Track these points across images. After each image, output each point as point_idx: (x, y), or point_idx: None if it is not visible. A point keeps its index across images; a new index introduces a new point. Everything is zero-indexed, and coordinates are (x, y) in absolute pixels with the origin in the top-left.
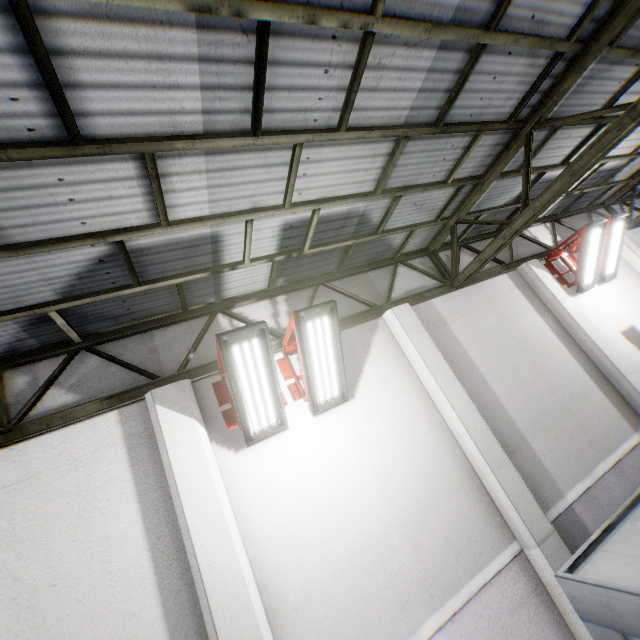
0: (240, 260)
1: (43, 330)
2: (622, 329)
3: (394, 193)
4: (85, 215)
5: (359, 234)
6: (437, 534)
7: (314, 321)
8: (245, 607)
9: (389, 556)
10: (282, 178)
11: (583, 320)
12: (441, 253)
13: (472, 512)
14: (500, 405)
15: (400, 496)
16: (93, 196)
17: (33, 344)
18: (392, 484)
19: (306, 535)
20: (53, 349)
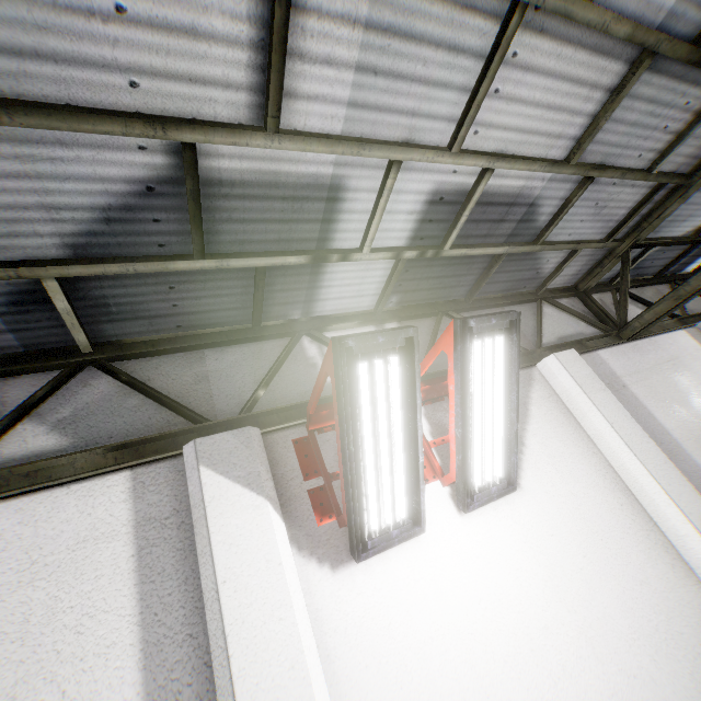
0: (355, 247)
1: (31, 319)
2: None
3: (588, 170)
4: (139, 64)
5: (514, 240)
6: None
7: (482, 341)
8: None
9: None
10: (465, 88)
11: None
12: (592, 296)
13: None
14: None
15: (635, 690)
16: (162, 16)
17: (11, 345)
18: (615, 662)
19: None
20: (43, 358)
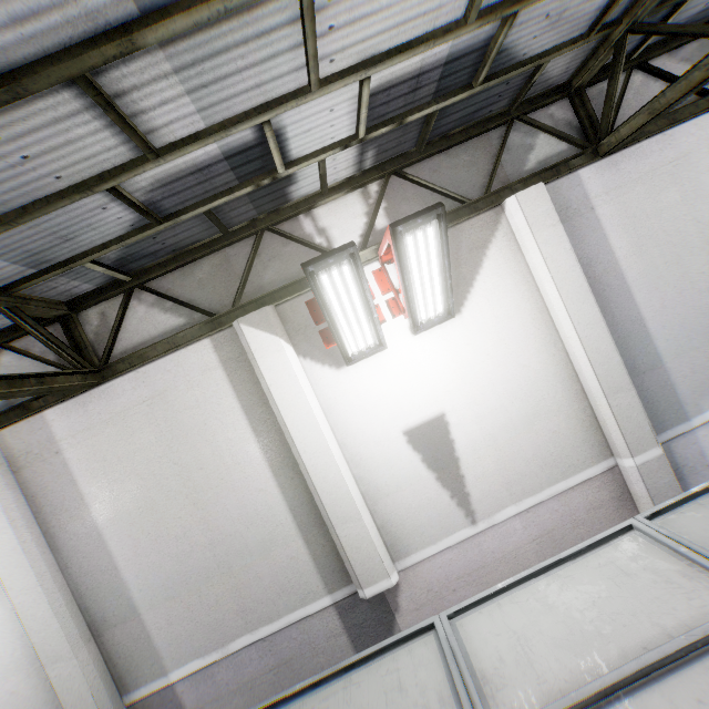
0: None
1: None
2: (415, 424)
3: None
4: None
5: None
6: None
7: None
8: None
9: None
10: None
11: (307, 431)
12: (92, 310)
13: (32, 690)
14: (114, 569)
15: None
16: None
17: None
18: None
19: None
20: None
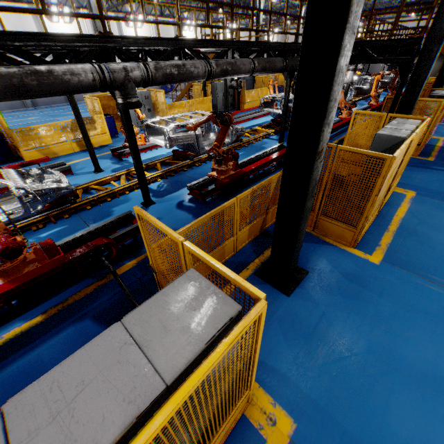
0: None
1: None
2: None
3: None
4: None
5: None
6: None
7: (140, 16)
8: None
9: None
10: None
11: None
12: (163, 8)
13: None
14: None
15: None
16: None
17: None
18: None
19: None
20: None
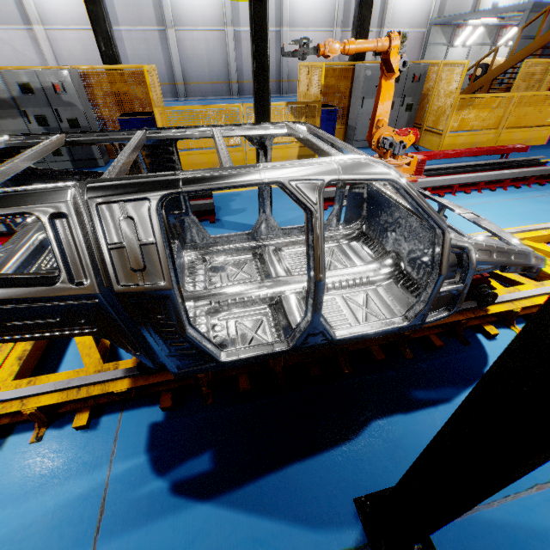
0: None
1: None
2: (495, 3)
3: None
4: None
5: None
6: (416, 19)
7: None
8: (391, 7)
9: (408, 17)
10: None
11: None
12: None
13: (424, 20)
14: (446, 3)
15: (416, 8)
16: None
17: None
18: (417, 4)
19: (401, 4)
20: None
